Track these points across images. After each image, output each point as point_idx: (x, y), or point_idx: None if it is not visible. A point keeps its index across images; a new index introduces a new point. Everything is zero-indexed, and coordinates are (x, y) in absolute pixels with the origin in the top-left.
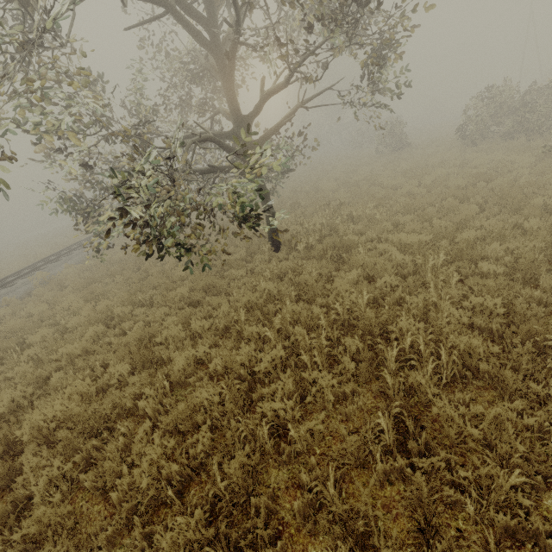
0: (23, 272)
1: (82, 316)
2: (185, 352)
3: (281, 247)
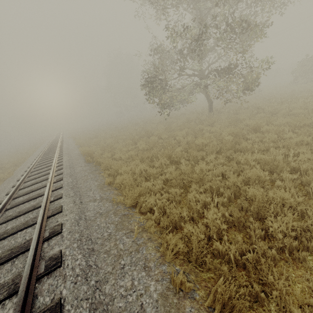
0: (40, 160)
1: (183, 133)
2: (260, 113)
3: (214, 114)
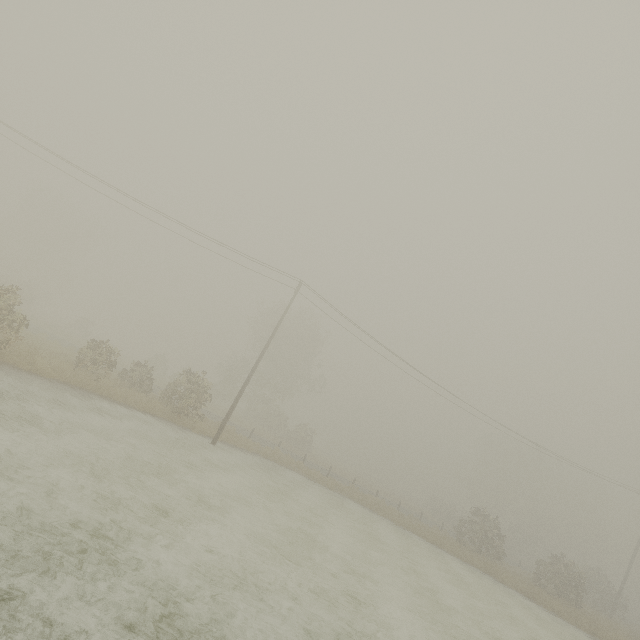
0: None
1: None
2: None
3: None
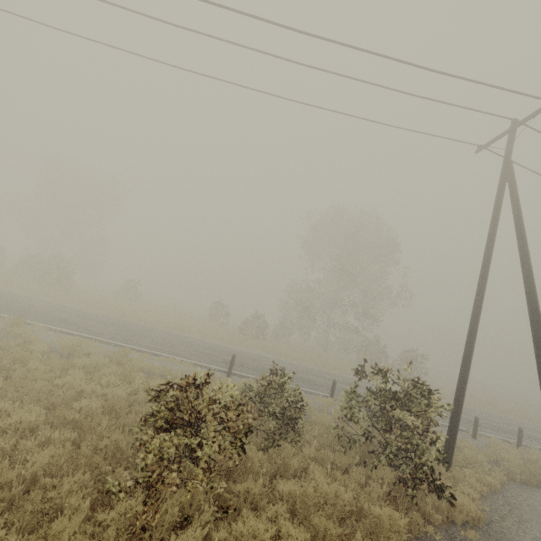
0: None
1: None
2: None
3: None
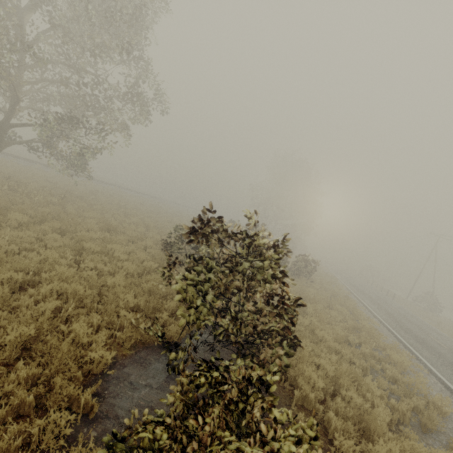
0: None
1: None
2: None
3: None
